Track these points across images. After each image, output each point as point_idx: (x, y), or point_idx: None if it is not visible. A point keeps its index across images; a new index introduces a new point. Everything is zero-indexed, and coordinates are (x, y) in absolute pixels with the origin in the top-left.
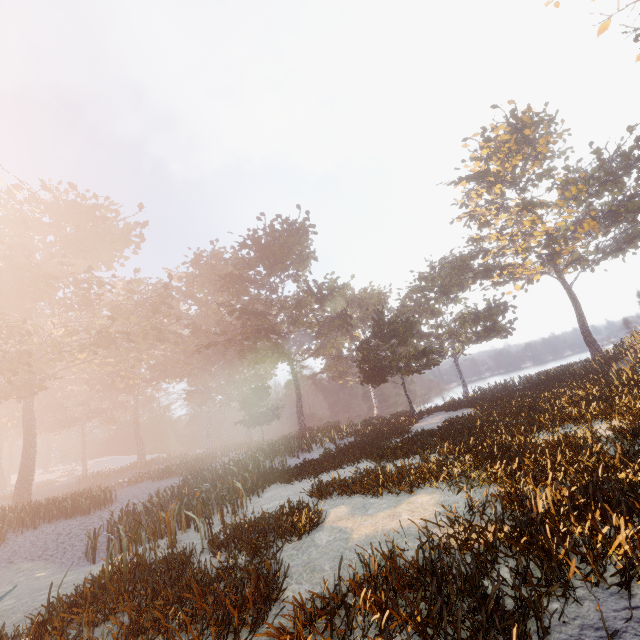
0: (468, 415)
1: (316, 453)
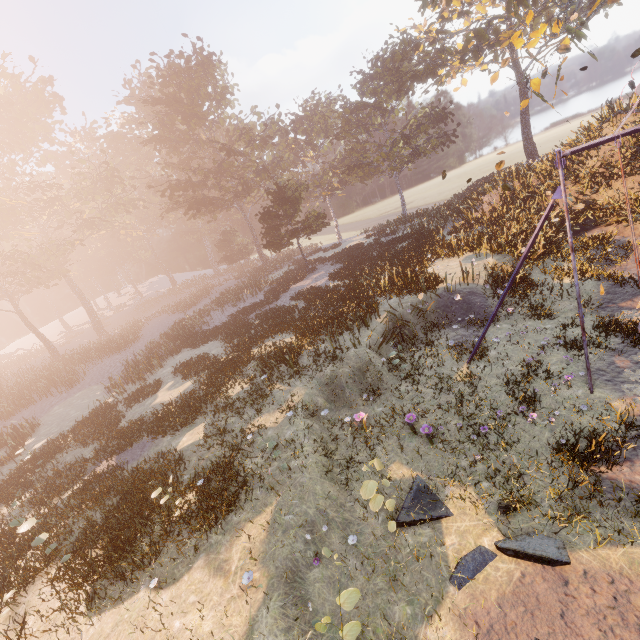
0: (308, 289)
1: (234, 310)
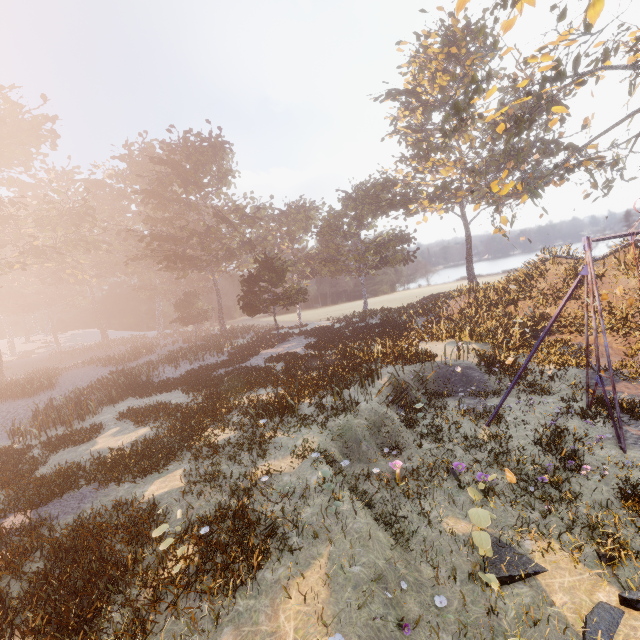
0: (285, 354)
1: (192, 367)
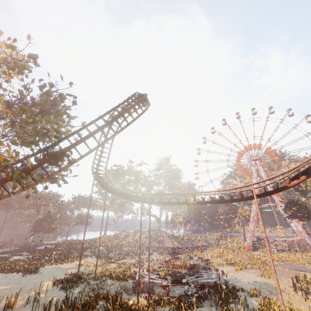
0: (51, 247)
1: (5, 250)
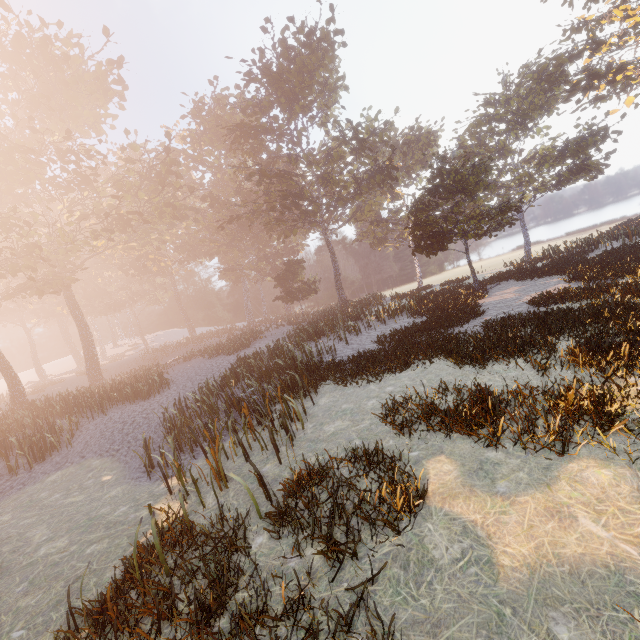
0: (565, 291)
1: (366, 337)
